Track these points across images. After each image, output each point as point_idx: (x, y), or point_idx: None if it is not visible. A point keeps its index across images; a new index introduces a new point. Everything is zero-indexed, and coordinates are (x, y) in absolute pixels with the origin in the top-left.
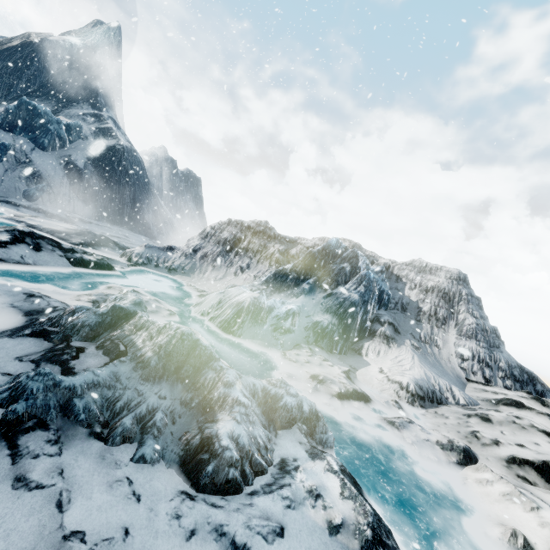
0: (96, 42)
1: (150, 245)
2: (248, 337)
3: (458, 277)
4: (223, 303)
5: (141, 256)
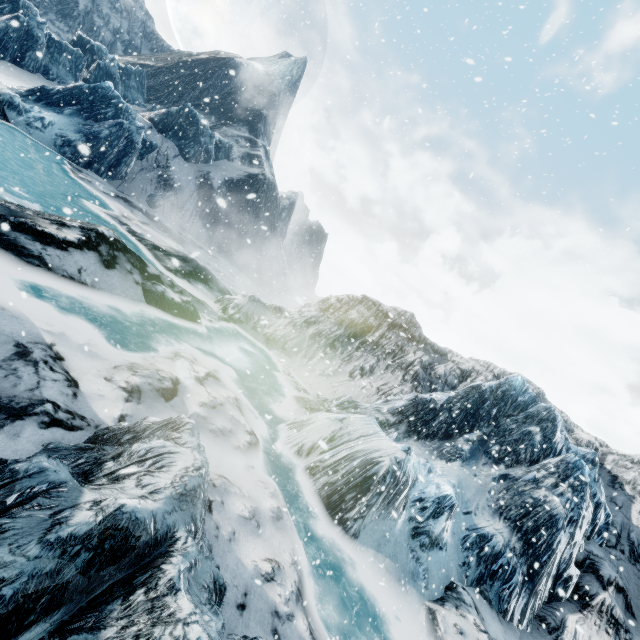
0: (278, 72)
1: (256, 298)
2: (370, 541)
3: None
4: (336, 442)
5: (239, 309)
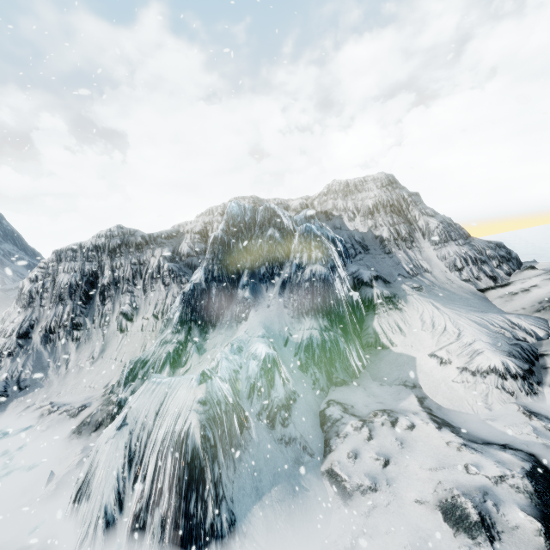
0: None
1: None
2: (248, 503)
3: (388, 180)
4: (139, 454)
5: None
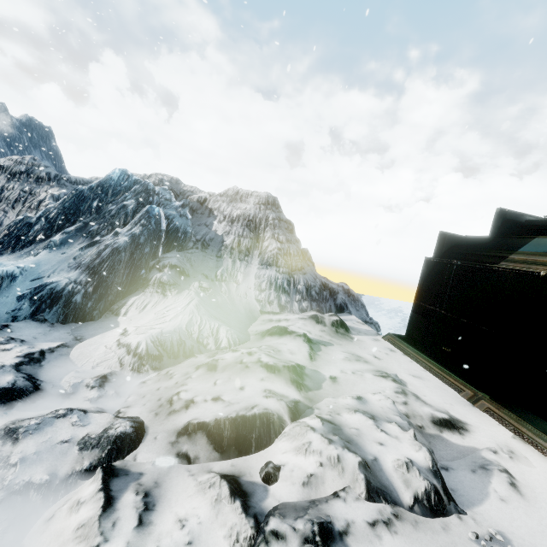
0: None
1: None
2: None
3: (267, 201)
4: None
5: None
